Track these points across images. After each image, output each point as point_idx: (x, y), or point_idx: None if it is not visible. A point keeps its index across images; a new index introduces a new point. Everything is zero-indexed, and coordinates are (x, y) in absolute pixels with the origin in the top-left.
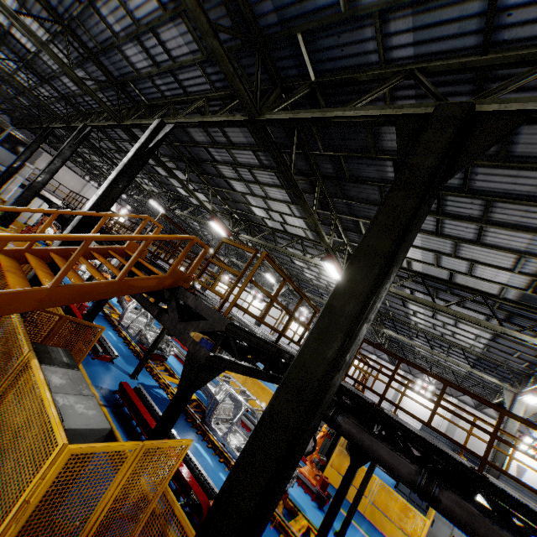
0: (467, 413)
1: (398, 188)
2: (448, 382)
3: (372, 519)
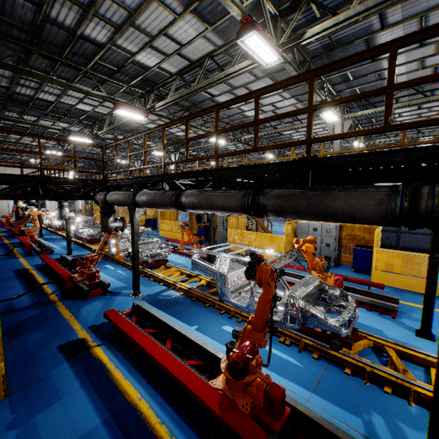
0: None
1: None
2: (144, 132)
3: None
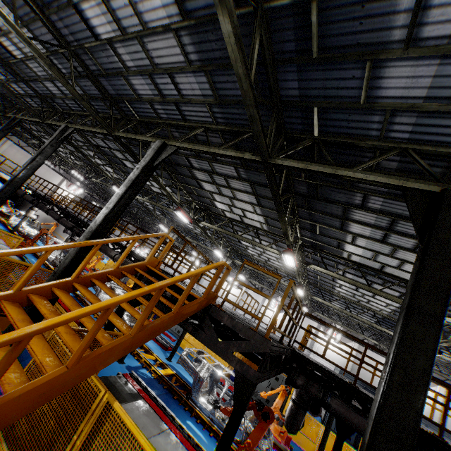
0: None
1: (431, 258)
2: None
3: None
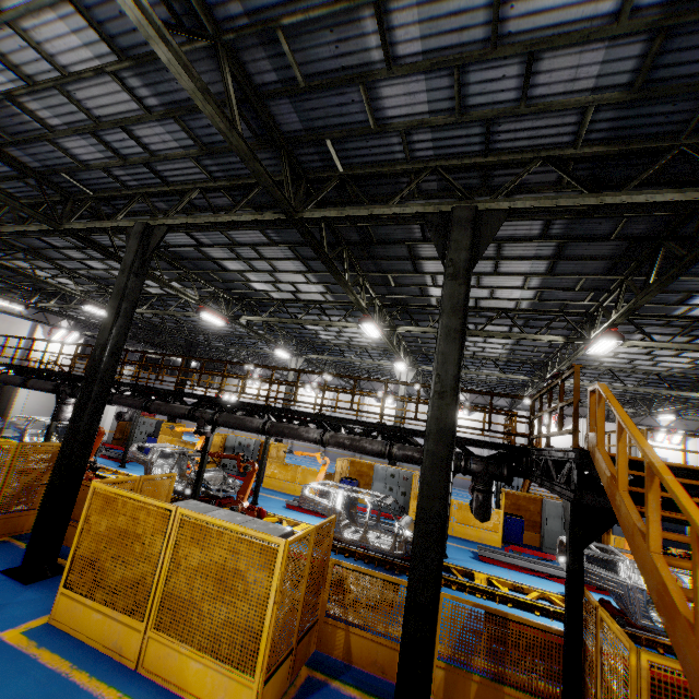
0: None
1: None
2: None
3: None
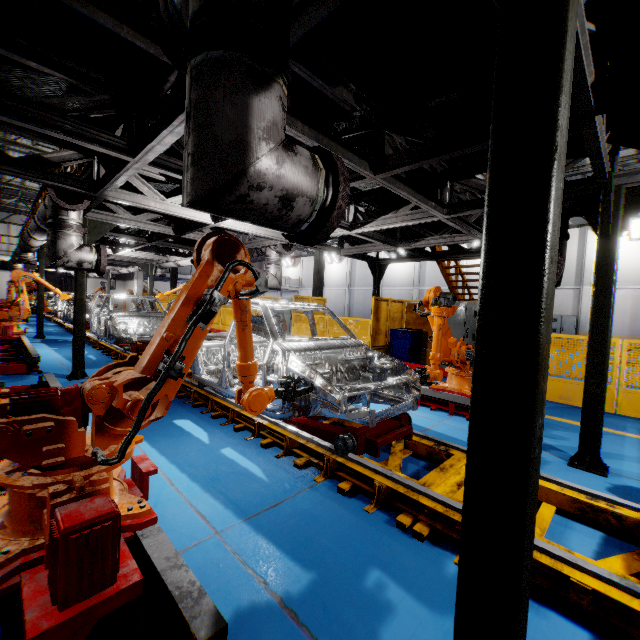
0: None
1: None
2: None
3: (638, 415)
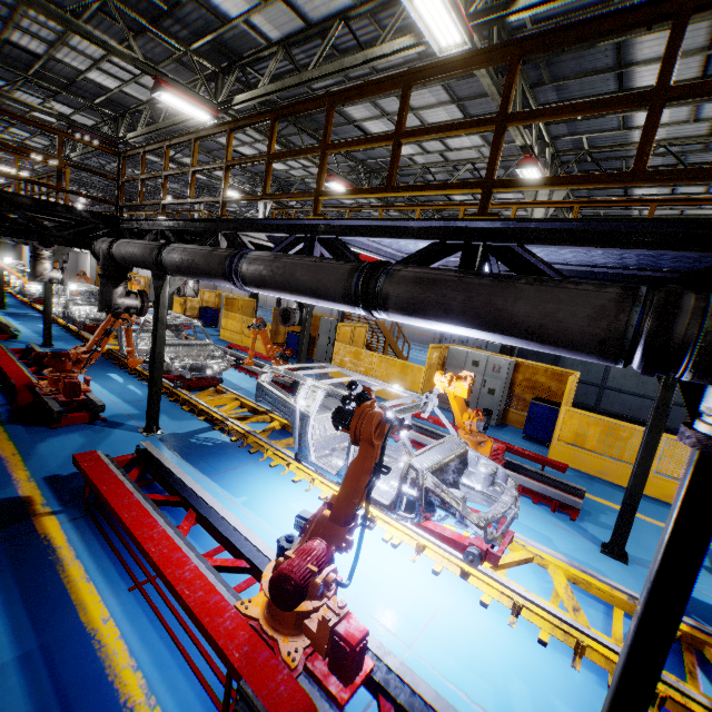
0: (373, 208)
1: None
2: (194, 133)
3: (377, 394)
